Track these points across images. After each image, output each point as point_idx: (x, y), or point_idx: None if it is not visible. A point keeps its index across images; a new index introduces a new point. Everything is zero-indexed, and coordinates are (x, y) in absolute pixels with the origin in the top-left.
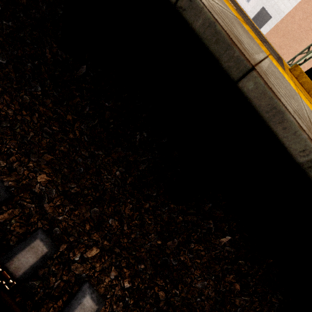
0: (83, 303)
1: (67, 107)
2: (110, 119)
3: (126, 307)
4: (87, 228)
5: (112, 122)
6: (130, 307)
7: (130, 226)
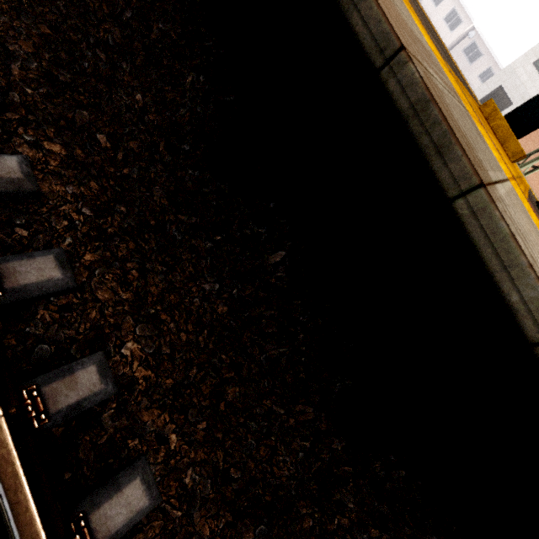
0: (4, 158)
1: (101, 2)
2: (158, 43)
3: (72, 230)
4: (60, 124)
5: (160, 47)
6: (78, 235)
7: (129, 161)
